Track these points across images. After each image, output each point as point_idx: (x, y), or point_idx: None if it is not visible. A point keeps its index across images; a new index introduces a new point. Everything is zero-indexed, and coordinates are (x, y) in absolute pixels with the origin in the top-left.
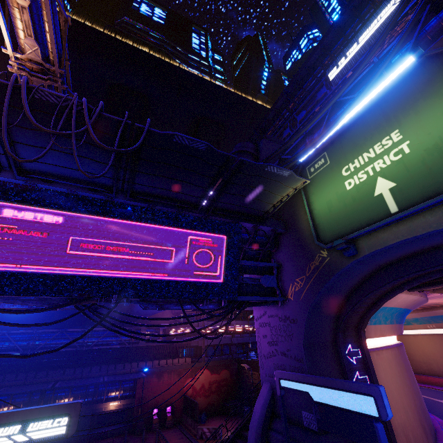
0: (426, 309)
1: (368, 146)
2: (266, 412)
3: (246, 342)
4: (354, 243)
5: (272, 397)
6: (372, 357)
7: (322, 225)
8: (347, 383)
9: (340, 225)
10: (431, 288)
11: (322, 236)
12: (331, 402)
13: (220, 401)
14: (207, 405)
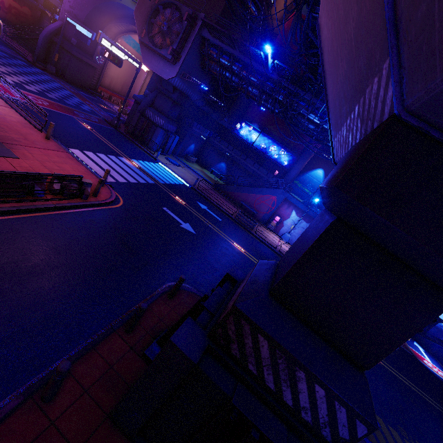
0: None
1: None
2: (56, 30)
3: (55, 6)
4: None
5: (61, 28)
6: None
7: None
8: (88, 29)
9: None
10: None
11: None
12: (82, 31)
13: (17, 24)
14: (4, 18)
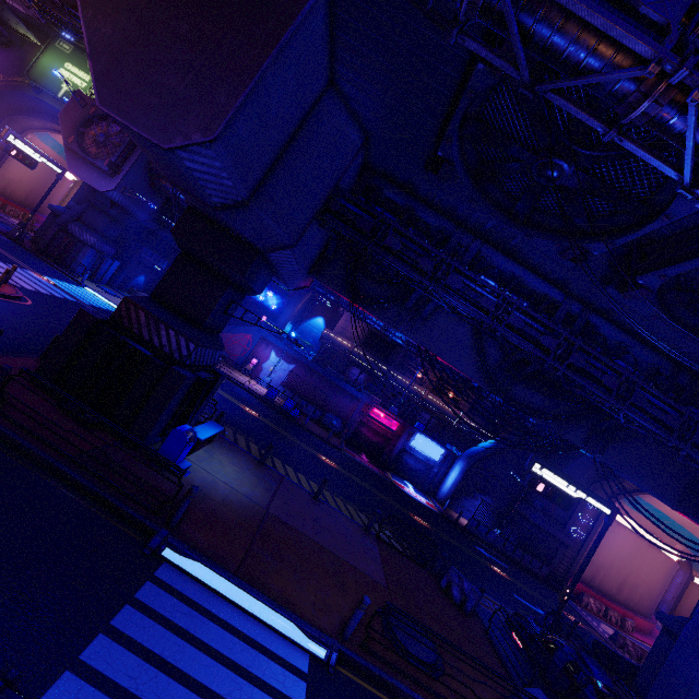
0: None
1: (82, 70)
2: None
3: None
4: (42, 92)
5: None
6: None
7: (36, 70)
8: None
9: (42, 79)
10: None
11: (31, 74)
12: None
13: None
14: None
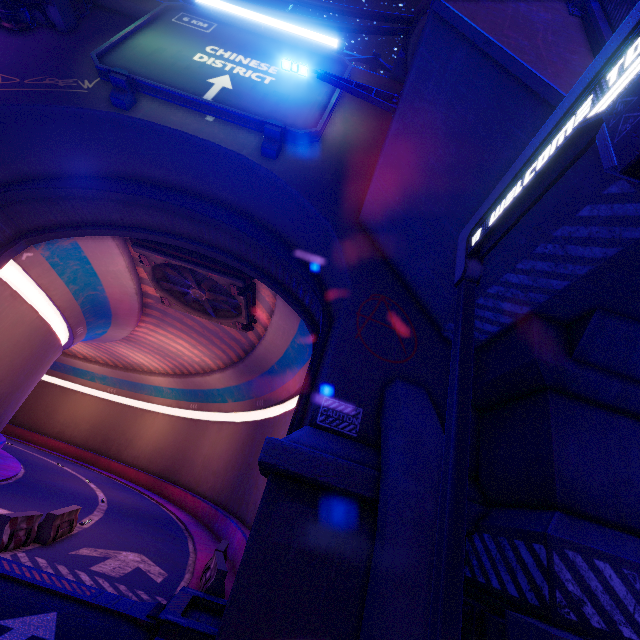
0: (126, 369)
1: (251, 56)
2: None
3: None
4: (137, 103)
5: None
6: (0, 288)
7: (124, 54)
8: None
9: (144, 69)
10: (155, 255)
11: (110, 60)
12: None
13: None
14: None
